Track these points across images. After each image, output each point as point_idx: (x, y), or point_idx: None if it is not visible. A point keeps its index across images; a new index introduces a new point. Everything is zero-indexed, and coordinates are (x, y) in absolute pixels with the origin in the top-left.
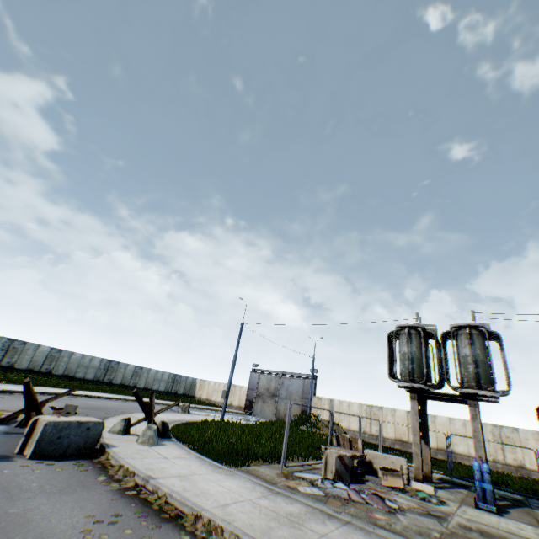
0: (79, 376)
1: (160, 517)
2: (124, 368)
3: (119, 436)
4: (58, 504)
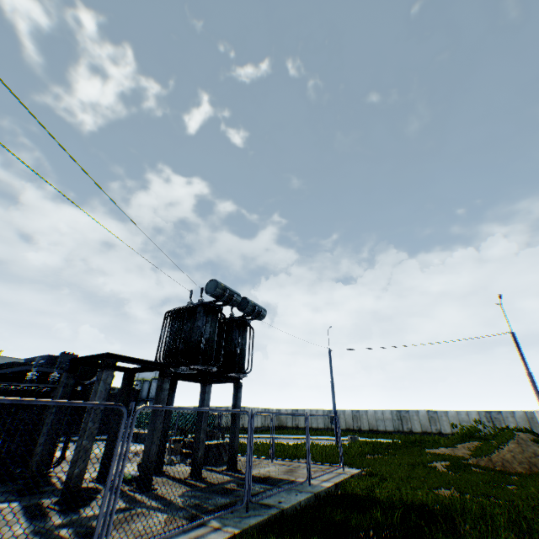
0: (381, 428)
1: None
2: (415, 415)
3: None
4: None
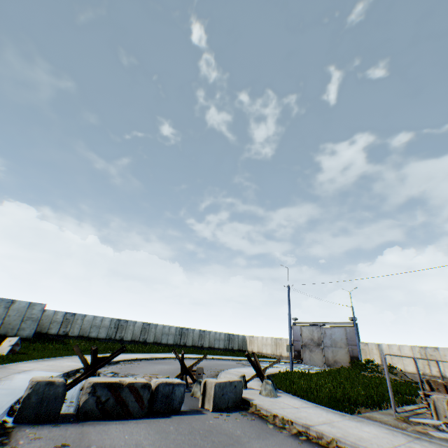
0: (163, 341)
1: None
2: (192, 332)
3: (244, 390)
4: (270, 446)
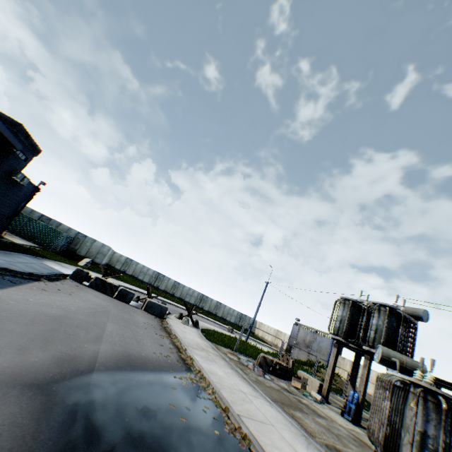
0: (186, 300)
1: (165, 331)
2: (210, 301)
3: (176, 318)
4: (143, 318)
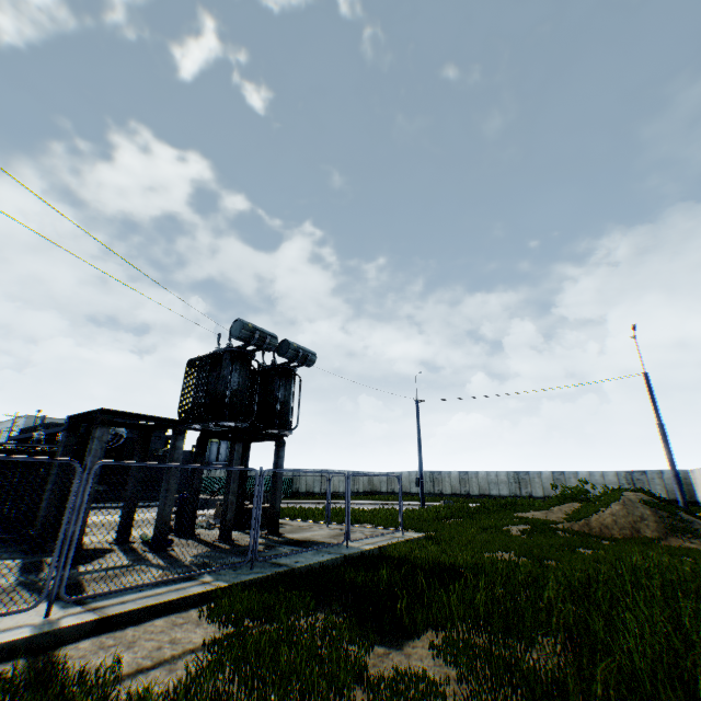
0: (494, 493)
1: None
2: (537, 477)
3: None
4: None
